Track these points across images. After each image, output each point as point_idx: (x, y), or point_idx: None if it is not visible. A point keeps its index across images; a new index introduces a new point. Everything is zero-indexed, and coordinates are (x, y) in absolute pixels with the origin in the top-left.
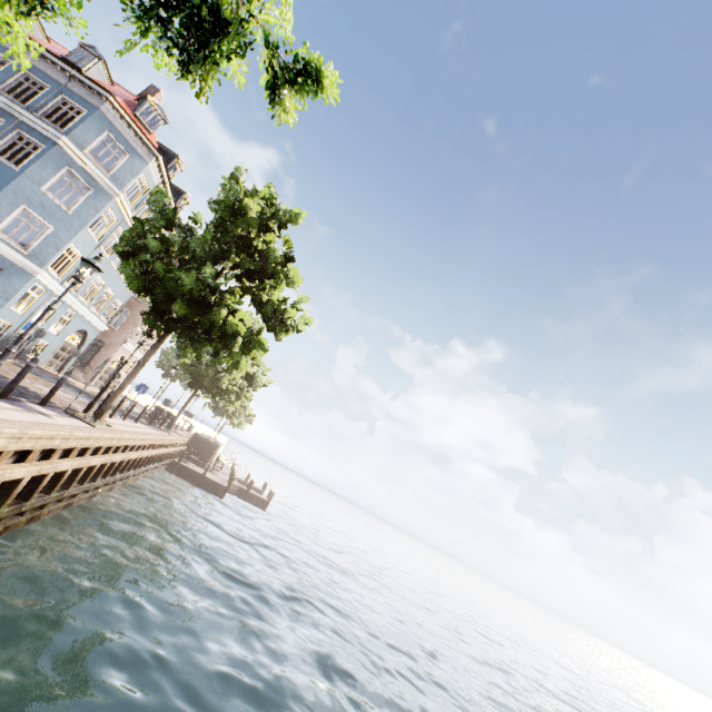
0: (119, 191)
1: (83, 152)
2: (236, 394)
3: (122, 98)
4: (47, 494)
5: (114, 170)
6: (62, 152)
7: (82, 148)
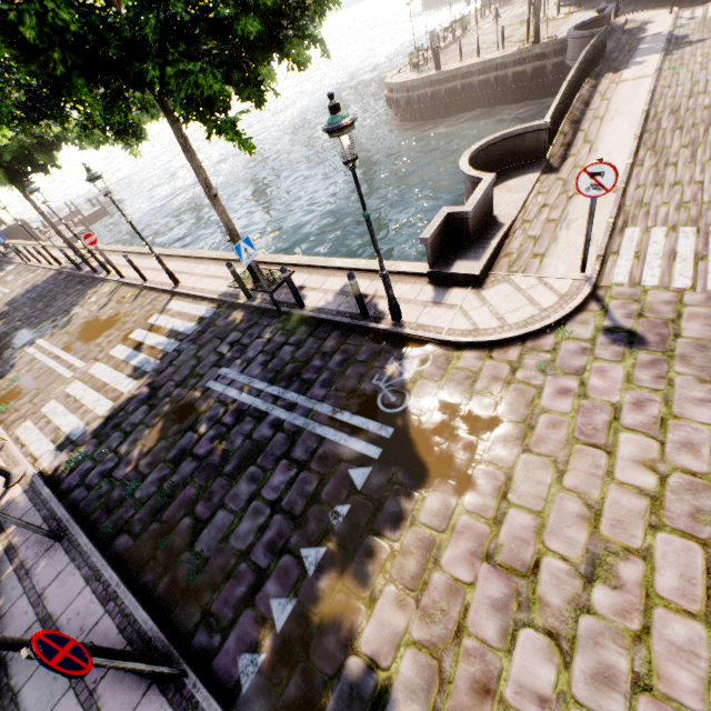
0: None
1: None
2: None
3: None
4: None
5: None
6: None
7: None
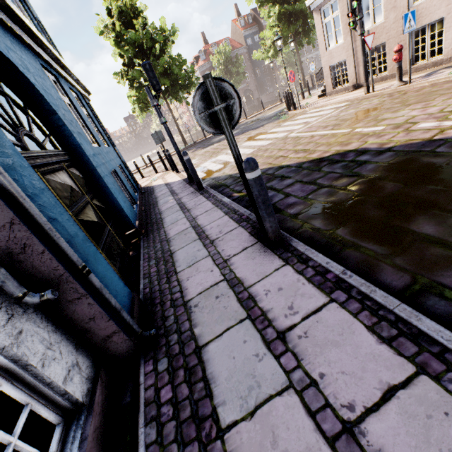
0: None
1: None
2: None
3: None
4: None
5: None
6: None
7: None
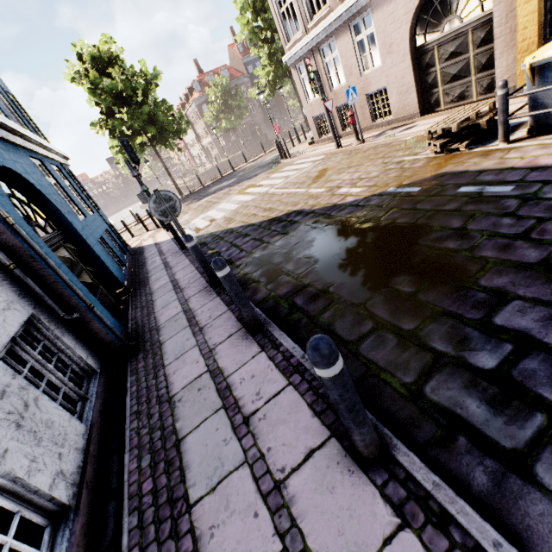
0: None
1: None
2: None
3: None
4: None
5: None
6: None
7: None
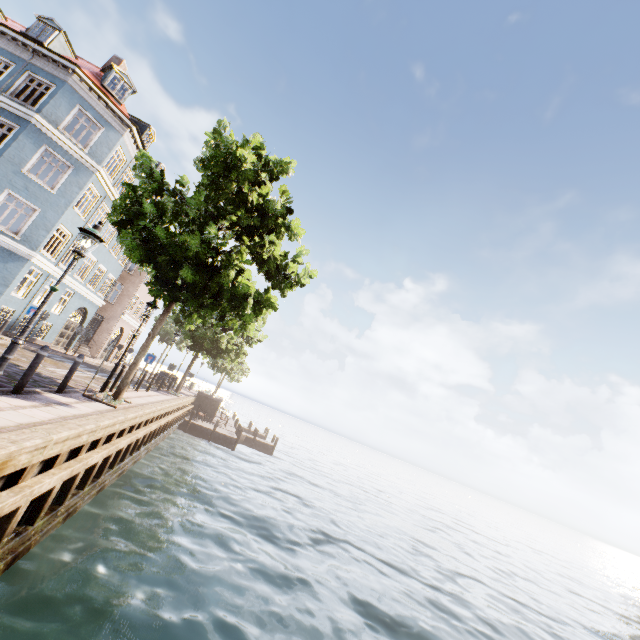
0: (99, 166)
1: (58, 129)
2: (235, 352)
3: (88, 70)
4: (80, 489)
5: (90, 145)
6: (37, 131)
7: (56, 125)
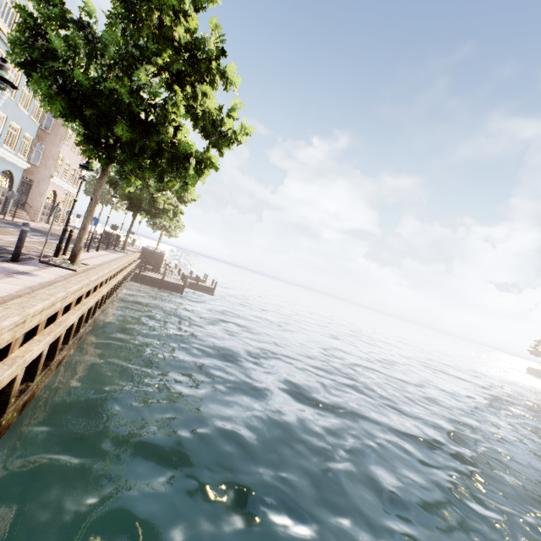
0: None
1: None
2: (172, 212)
3: None
4: (64, 344)
5: None
6: None
7: None
